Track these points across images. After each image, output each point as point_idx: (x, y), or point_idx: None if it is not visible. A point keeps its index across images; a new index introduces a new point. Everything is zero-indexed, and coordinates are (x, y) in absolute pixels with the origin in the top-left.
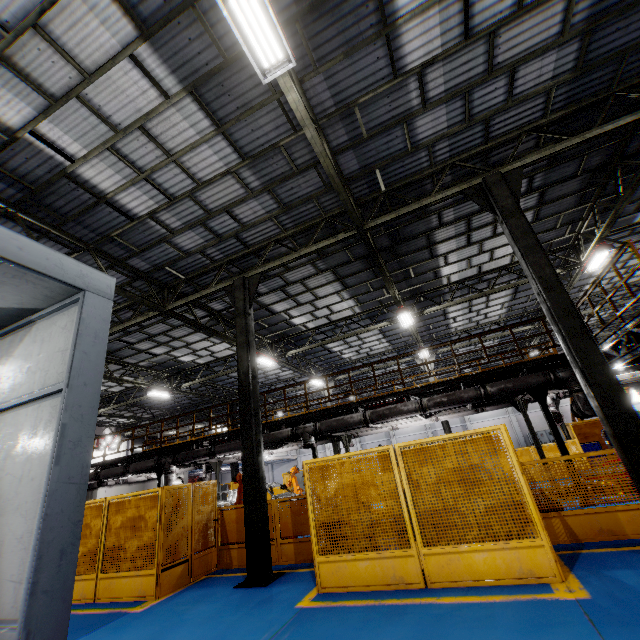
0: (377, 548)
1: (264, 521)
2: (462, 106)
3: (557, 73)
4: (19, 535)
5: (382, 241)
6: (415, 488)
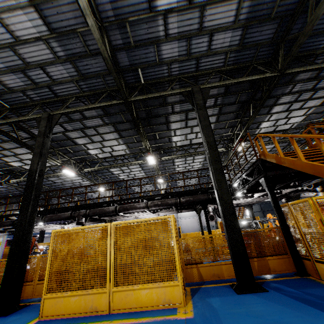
0: (85, 288)
1: (21, 269)
2: (186, 46)
3: (231, 44)
4: None
5: (142, 114)
6: (117, 250)
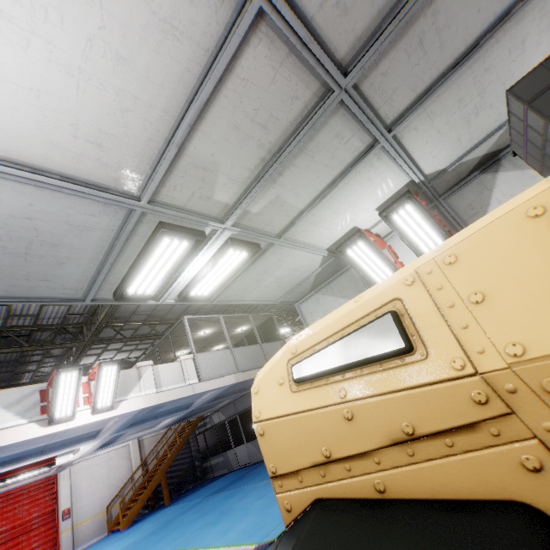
0: None
1: None
2: None
3: None
4: None
5: None
6: None
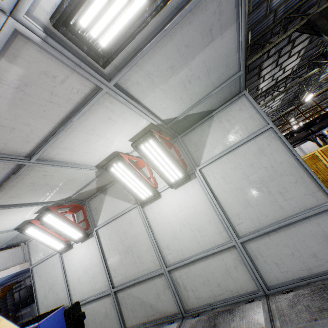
0: None
1: None
2: None
3: None
4: (293, 182)
5: None
6: None
